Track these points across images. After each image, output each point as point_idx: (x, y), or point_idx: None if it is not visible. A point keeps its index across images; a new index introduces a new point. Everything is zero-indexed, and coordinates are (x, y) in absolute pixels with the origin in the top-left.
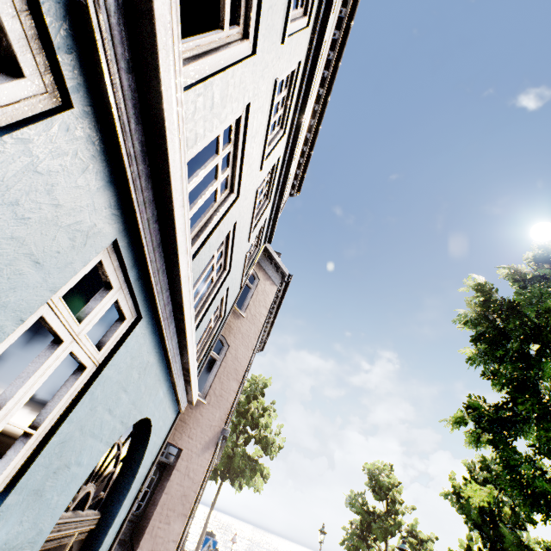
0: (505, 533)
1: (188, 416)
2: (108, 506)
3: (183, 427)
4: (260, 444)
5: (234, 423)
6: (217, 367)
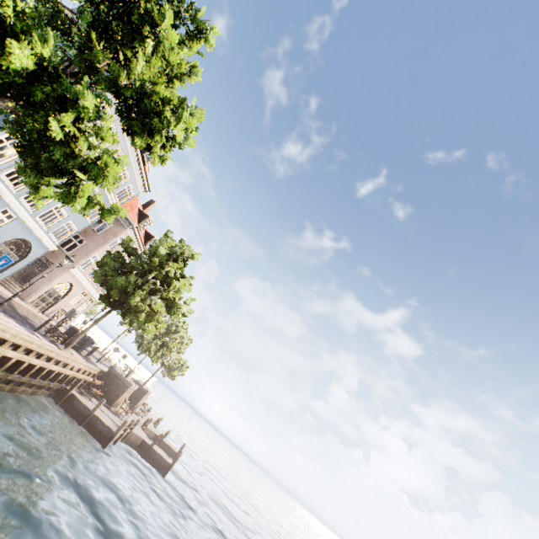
0: None
1: (60, 256)
2: (22, 258)
3: (57, 258)
4: None
5: None
6: (78, 247)
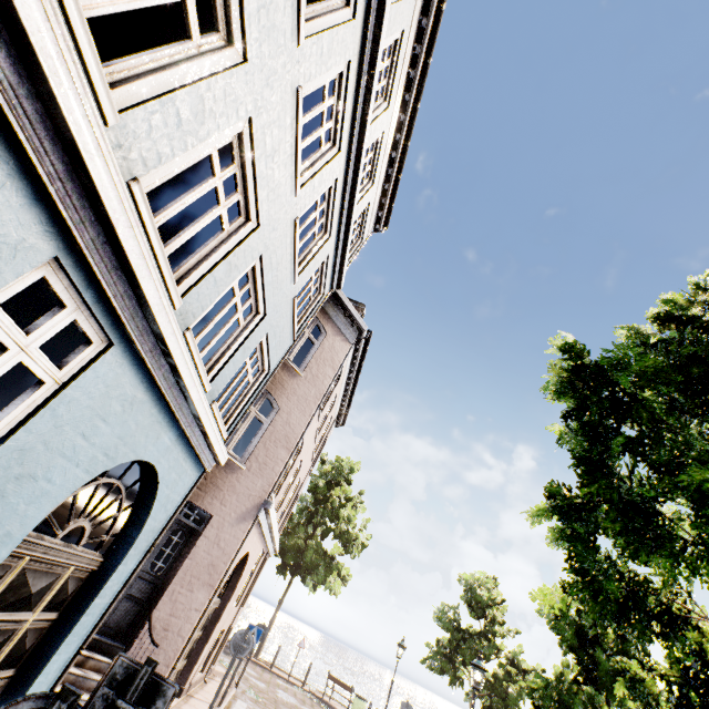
0: (601, 659)
1: (223, 480)
2: (113, 553)
3: (215, 492)
4: (340, 540)
5: (311, 512)
6: (263, 430)
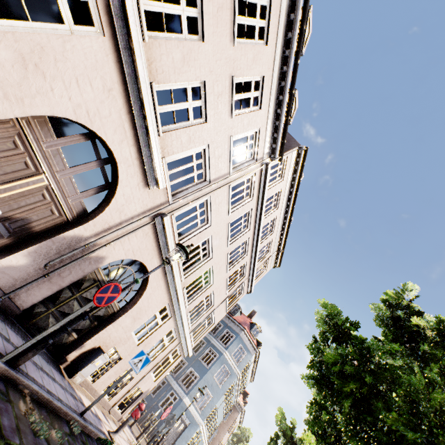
0: None
1: None
2: None
3: None
4: None
5: None
6: (214, 436)
